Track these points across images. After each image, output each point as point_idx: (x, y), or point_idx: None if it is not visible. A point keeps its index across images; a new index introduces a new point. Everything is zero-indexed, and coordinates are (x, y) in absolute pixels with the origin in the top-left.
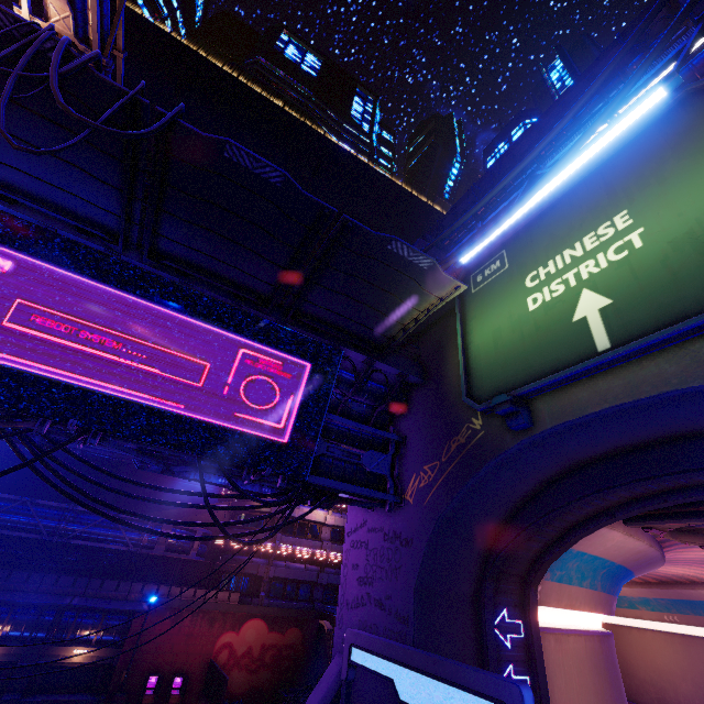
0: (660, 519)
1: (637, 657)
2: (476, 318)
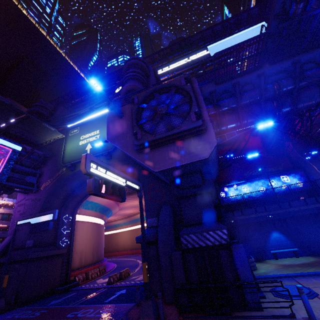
0: None
1: (120, 239)
2: (69, 143)
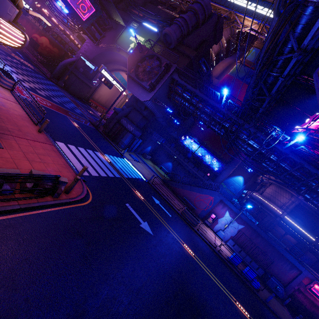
0: None
1: None
2: (127, 31)
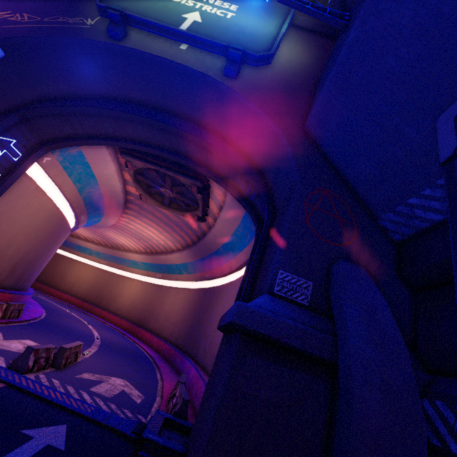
0: (136, 158)
1: (73, 273)
2: None
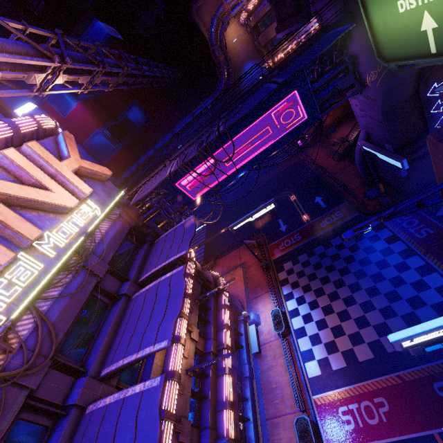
0: None
1: None
2: (371, 4)
